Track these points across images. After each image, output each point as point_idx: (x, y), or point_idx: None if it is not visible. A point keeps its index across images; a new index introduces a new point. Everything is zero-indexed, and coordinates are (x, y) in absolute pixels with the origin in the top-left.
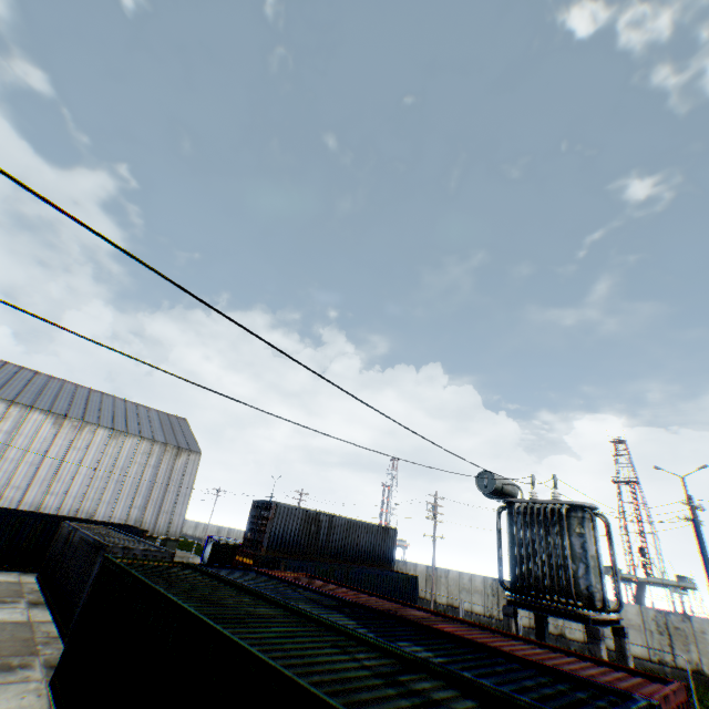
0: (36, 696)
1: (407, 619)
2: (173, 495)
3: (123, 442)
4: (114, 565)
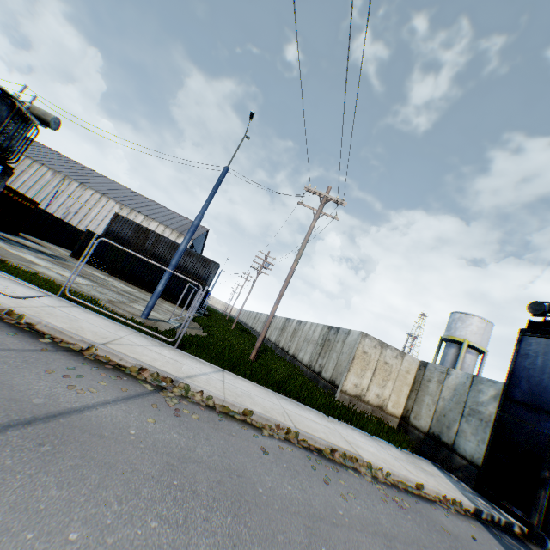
0: None
1: None
2: None
3: (149, 223)
4: None
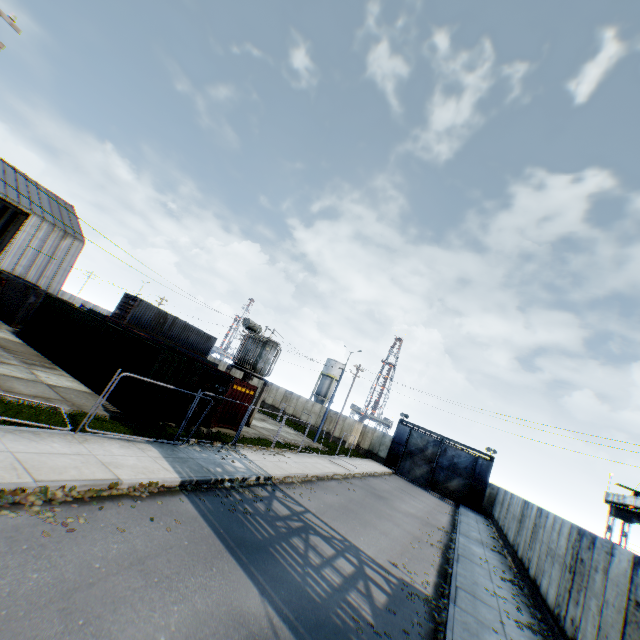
0: (15, 338)
1: (182, 354)
2: (55, 267)
3: None
4: (56, 300)
